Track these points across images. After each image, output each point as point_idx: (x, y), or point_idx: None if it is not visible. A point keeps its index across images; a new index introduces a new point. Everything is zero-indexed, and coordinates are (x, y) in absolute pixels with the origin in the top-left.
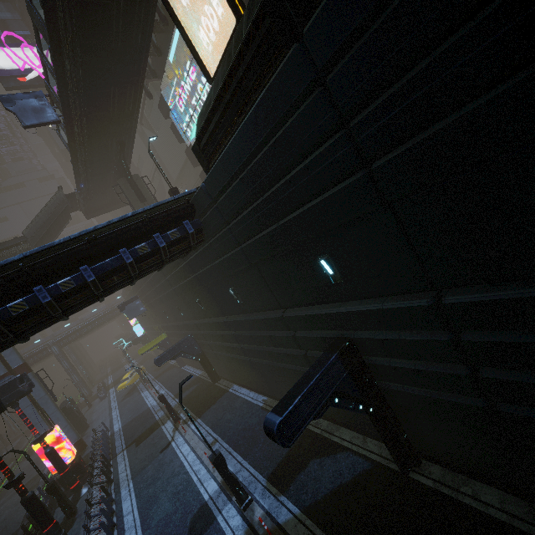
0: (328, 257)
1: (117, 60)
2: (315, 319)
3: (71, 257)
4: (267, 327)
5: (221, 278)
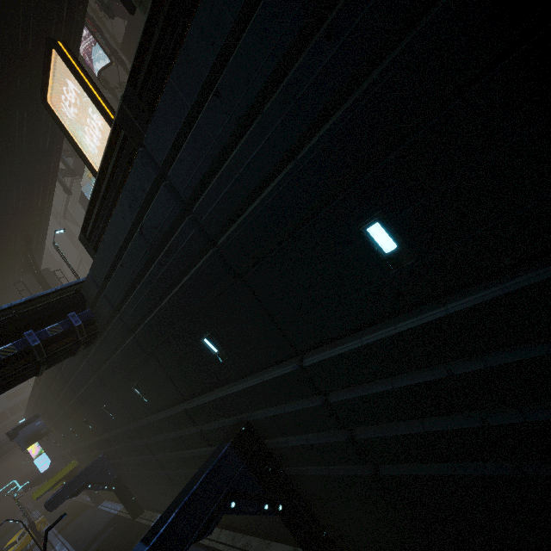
0: (210, 334)
1: (21, 160)
2: (214, 406)
3: None
4: (175, 425)
5: (124, 374)
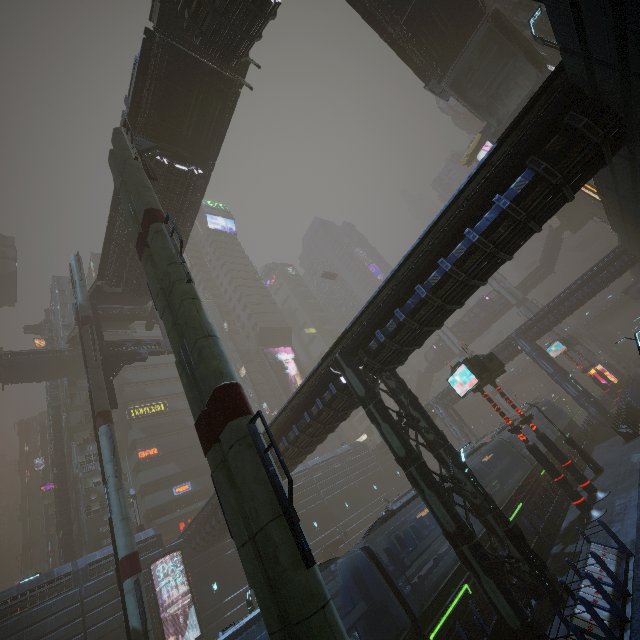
0: None
1: None
2: None
3: (577, 286)
4: None
5: None
